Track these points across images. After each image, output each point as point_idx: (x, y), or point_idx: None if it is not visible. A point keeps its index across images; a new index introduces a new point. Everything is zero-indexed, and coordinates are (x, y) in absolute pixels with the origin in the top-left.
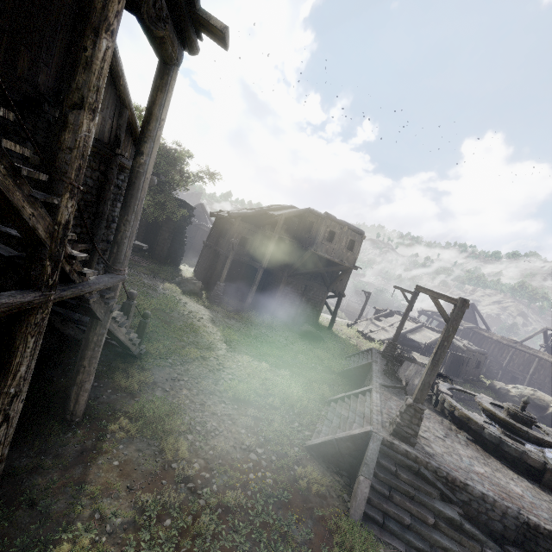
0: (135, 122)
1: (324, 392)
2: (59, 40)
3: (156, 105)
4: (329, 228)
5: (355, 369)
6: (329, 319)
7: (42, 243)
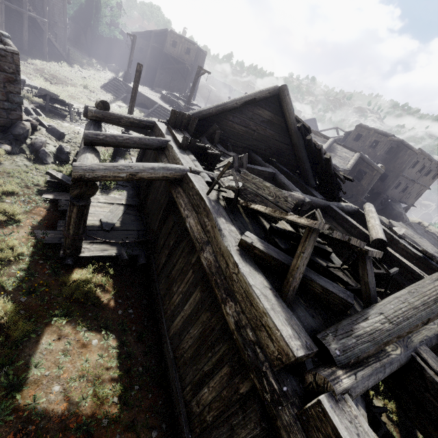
0: None
1: None
2: None
3: None
4: (172, 38)
5: None
6: None
7: (23, 0)
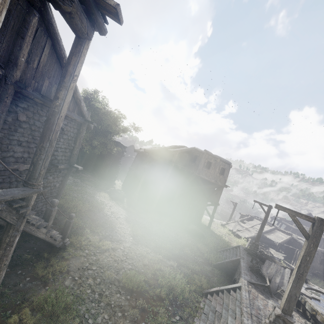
0: (76, 88)
1: (203, 283)
2: (11, 25)
3: (70, 65)
4: (207, 159)
5: (227, 263)
6: (208, 220)
7: None
